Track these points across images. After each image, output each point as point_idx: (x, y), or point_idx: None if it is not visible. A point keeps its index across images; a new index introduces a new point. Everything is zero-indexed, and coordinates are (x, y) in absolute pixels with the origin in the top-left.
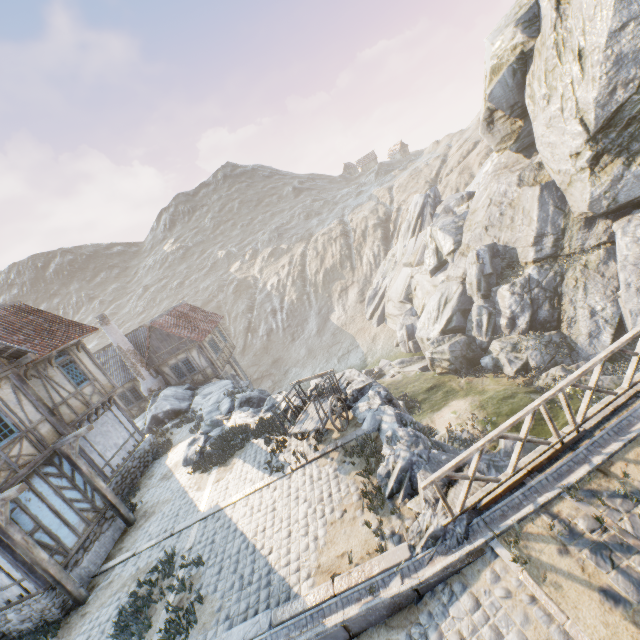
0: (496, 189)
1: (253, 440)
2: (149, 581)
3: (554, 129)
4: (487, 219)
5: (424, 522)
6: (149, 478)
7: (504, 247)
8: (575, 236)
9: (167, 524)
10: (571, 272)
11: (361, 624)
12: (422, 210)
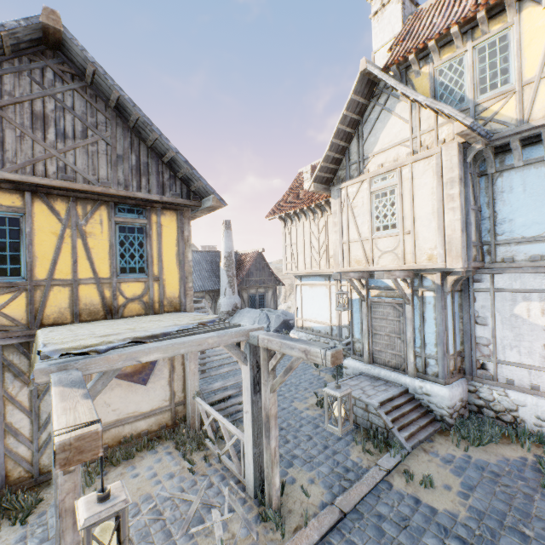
0: None
1: None
2: None
3: None
4: None
5: None
6: None
7: None
8: None
9: None
10: None
11: None
12: None
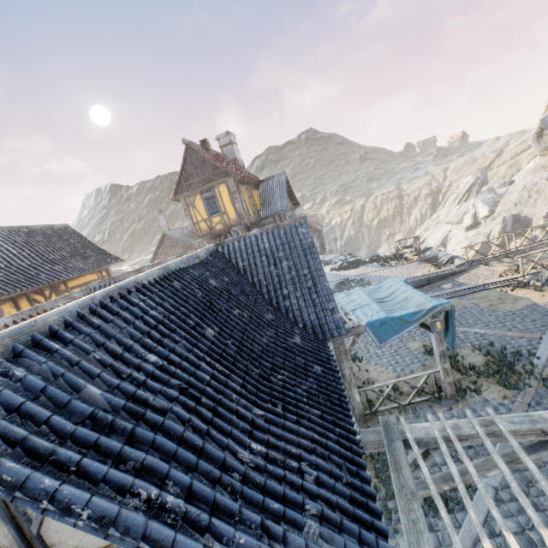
0: (530, 180)
1: (368, 264)
2: (343, 282)
3: None
4: (518, 199)
5: (457, 263)
6: None
7: (524, 217)
8: None
9: (336, 278)
10: None
11: (432, 280)
12: (471, 187)
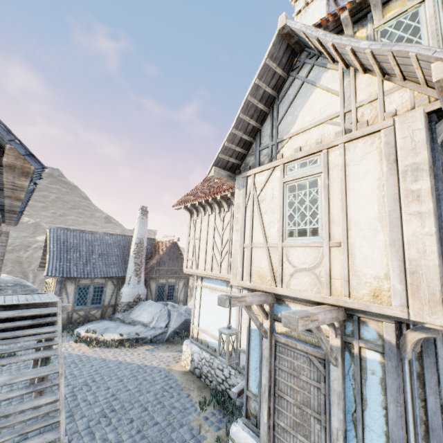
0: None
1: None
2: None
3: None
4: None
5: None
6: None
7: None
8: None
9: None
10: None
11: None
12: None
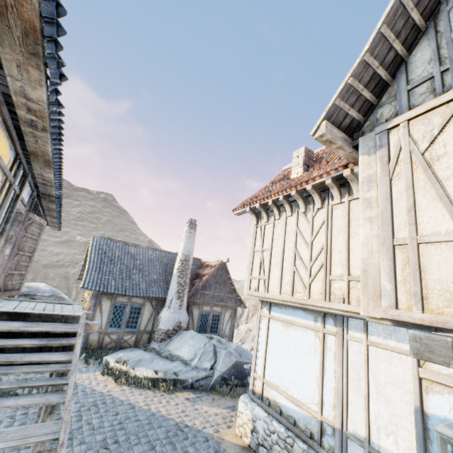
0: None
1: None
2: None
3: None
4: None
5: None
6: None
7: None
8: None
9: None
10: None
11: None
12: None
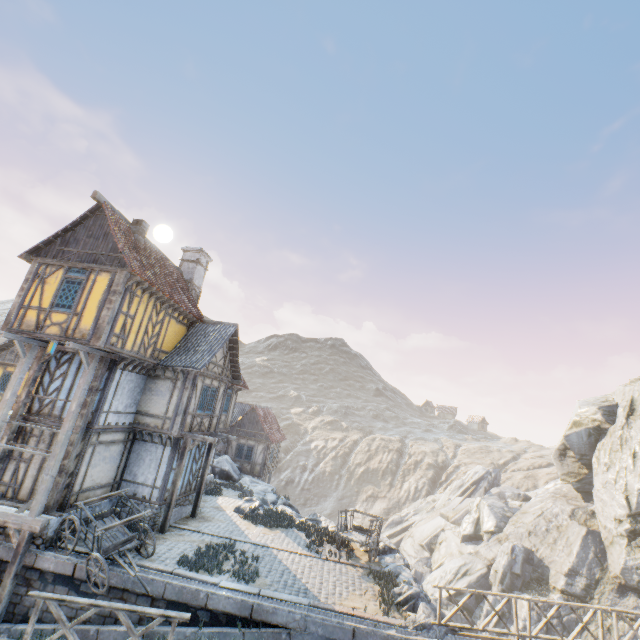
0: (550, 506)
1: (294, 529)
2: (219, 547)
3: (607, 491)
4: (533, 525)
5: (419, 617)
6: (203, 501)
7: (539, 560)
8: (606, 593)
9: (224, 531)
10: (594, 626)
11: (362, 638)
12: (479, 480)
